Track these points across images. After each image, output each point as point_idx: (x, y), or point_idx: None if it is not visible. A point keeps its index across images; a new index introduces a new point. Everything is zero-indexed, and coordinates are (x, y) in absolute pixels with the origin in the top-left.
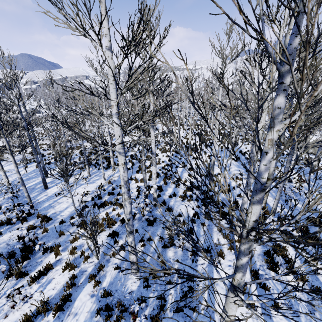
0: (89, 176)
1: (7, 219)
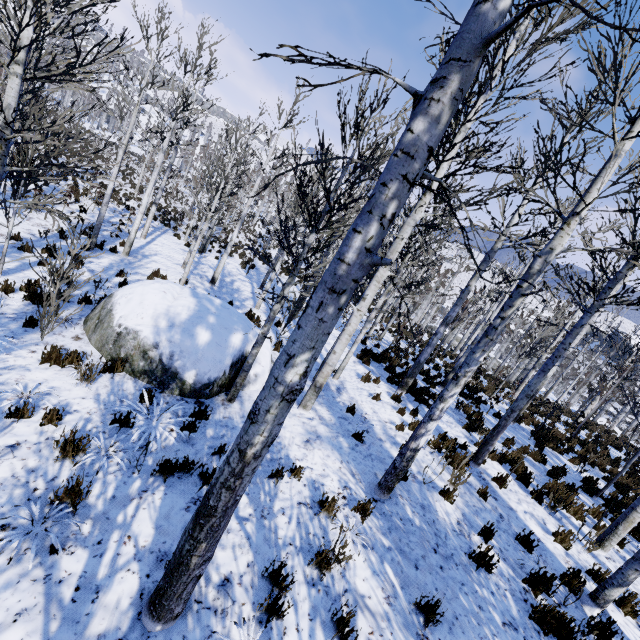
0: None
1: (392, 347)
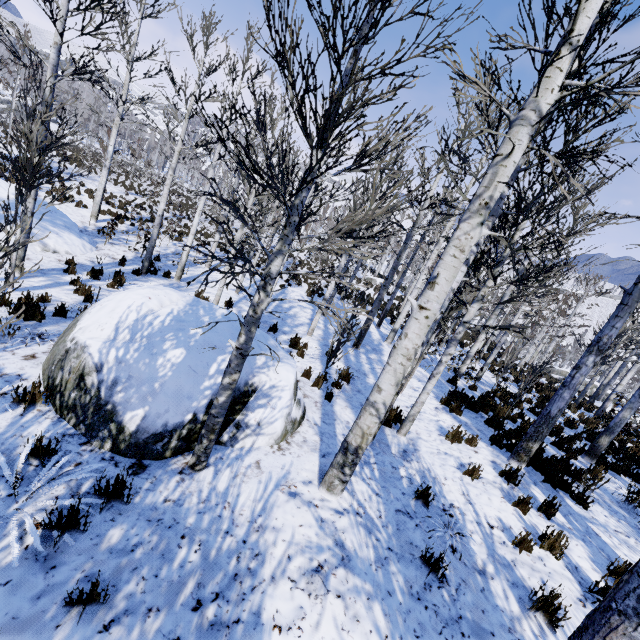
0: (441, 348)
1: (496, 390)
